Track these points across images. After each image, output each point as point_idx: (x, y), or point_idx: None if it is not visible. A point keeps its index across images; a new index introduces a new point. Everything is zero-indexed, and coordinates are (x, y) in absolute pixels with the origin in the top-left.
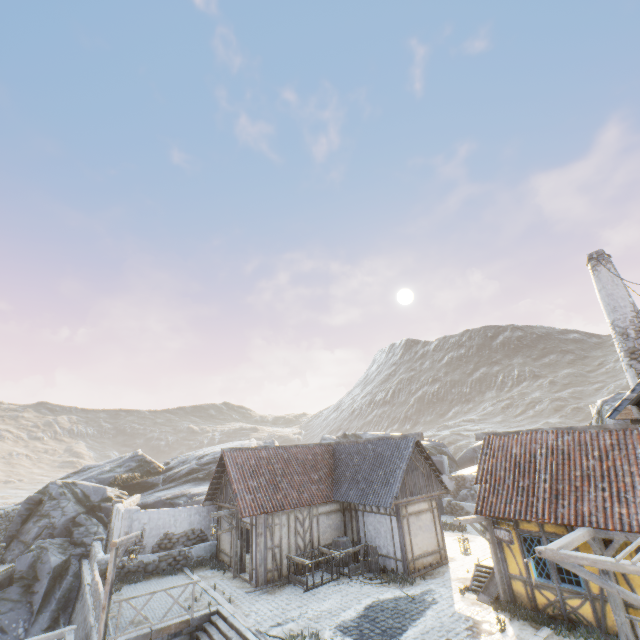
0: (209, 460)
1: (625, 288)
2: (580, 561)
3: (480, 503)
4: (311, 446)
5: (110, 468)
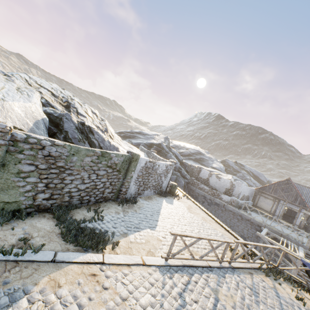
0: (193, 152)
1: None
2: None
3: None
4: None
5: (163, 141)
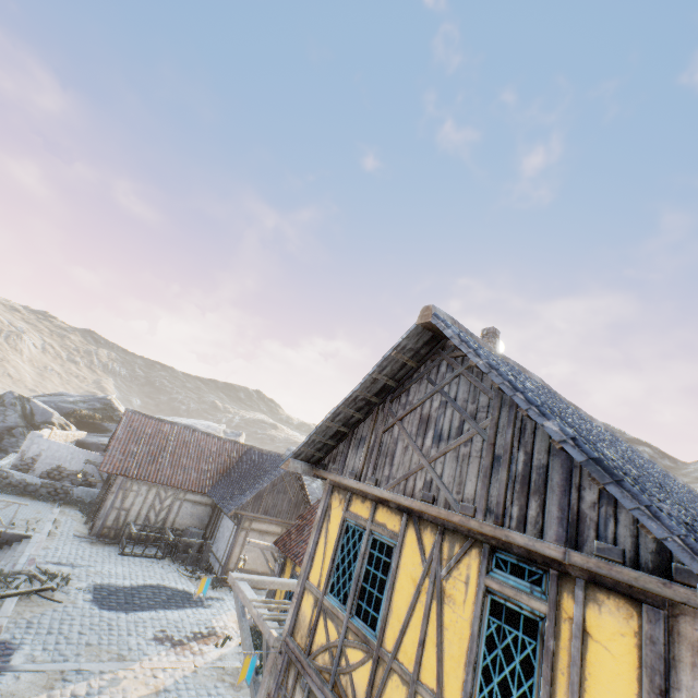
0: None
1: None
2: (240, 593)
3: (284, 536)
4: (224, 440)
5: (74, 400)
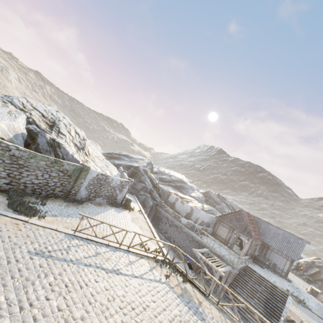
0: (175, 179)
1: None
2: None
3: None
4: (252, 215)
5: (145, 165)
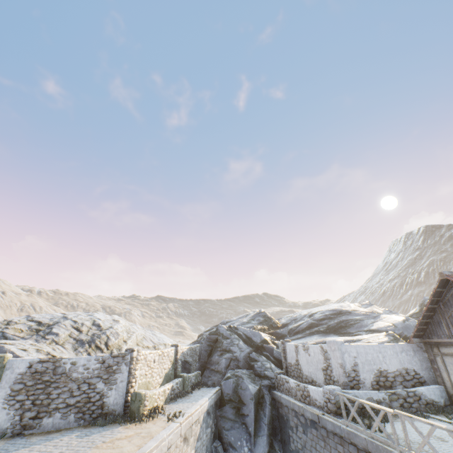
0: (322, 317)
1: None
2: None
3: None
4: None
5: (247, 320)
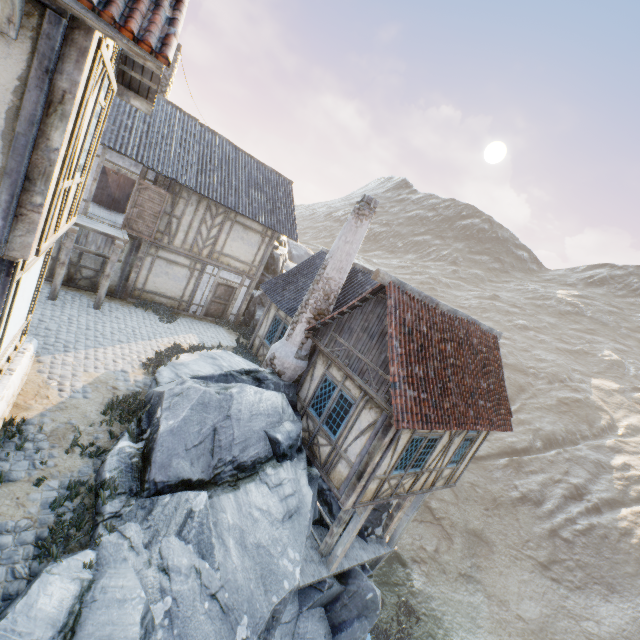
0: None
1: (164, 75)
2: None
3: None
4: None
5: None
